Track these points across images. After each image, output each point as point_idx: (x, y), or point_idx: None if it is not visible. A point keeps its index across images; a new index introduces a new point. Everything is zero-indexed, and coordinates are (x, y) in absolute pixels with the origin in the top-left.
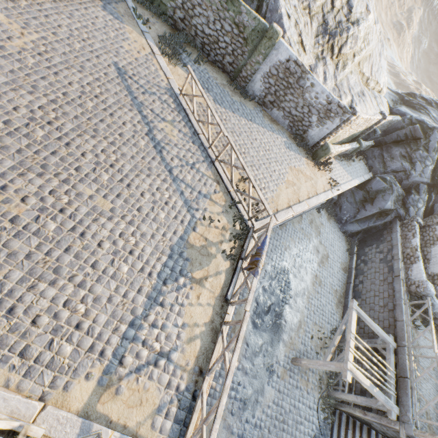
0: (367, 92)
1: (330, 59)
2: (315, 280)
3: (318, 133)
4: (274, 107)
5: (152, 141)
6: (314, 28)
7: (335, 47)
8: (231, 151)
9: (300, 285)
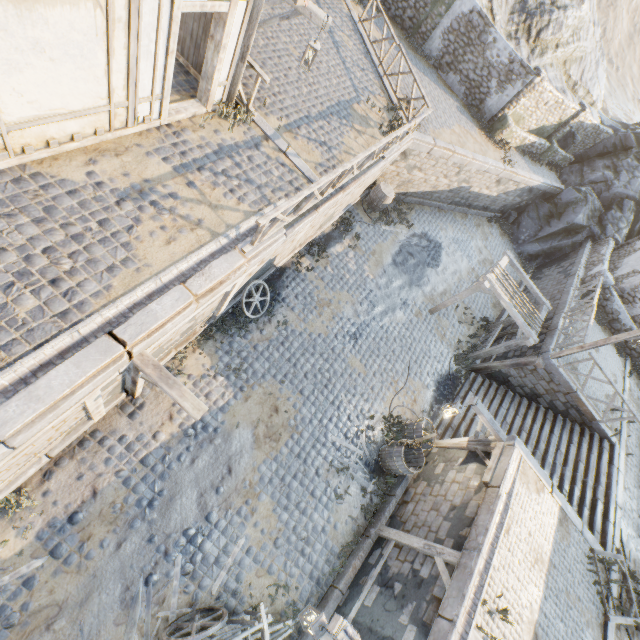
0: (571, 94)
1: (525, 42)
2: (471, 271)
3: (497, 102)
4: (451, 71)
5: (332, 39)
6: (509, 5)
7: (532, 29)
8: (401, 58)
9: (451, 265)
